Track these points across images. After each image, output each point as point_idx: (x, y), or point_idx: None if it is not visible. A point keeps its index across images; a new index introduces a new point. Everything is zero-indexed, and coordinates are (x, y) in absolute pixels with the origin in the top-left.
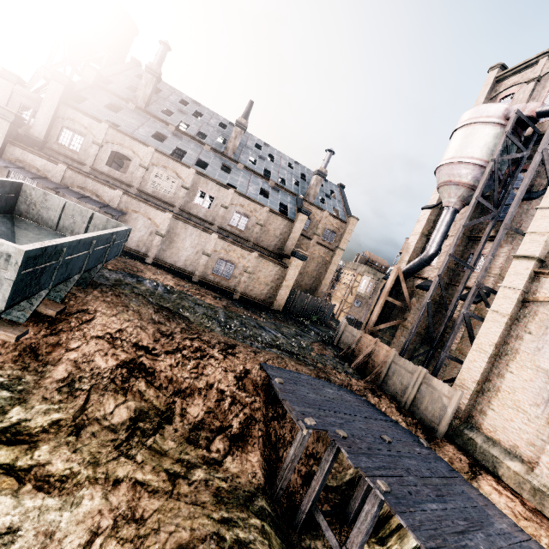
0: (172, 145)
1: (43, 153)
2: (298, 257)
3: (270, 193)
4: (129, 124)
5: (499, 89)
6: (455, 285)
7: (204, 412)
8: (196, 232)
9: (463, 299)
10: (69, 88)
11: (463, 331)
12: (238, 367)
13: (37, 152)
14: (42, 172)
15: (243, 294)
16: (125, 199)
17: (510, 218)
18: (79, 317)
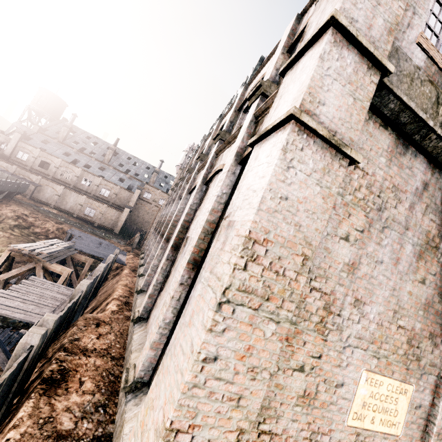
0: (73, 158)
1: (8, 161)
2: (127, 207)
3: (126, 180)
4: (52, 149)
5: None
6: None
7: (41, 231)
8: (76, 195)
9: None
10: (24, 135)
11: None
12: (60, 226)
13: (5, 161)
14: (6, 169)
15: (99, 224)
16: (43, 180)
17: None
18: (6, 204)
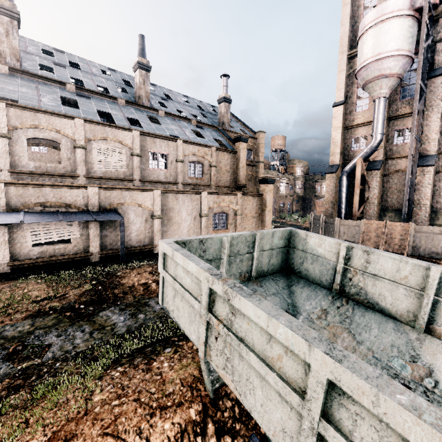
0: (91, 109)
1: None
2: (269, 183)
3: (201, 132)
4: (25, 95)
5: None
6: (395, 157)
7: None
8: (187, 197)
9: (421, 166)
10: None
11: (431, 188)
12: None
13: None
14: None
15: None
16: (103, 194)
17: None
18: None
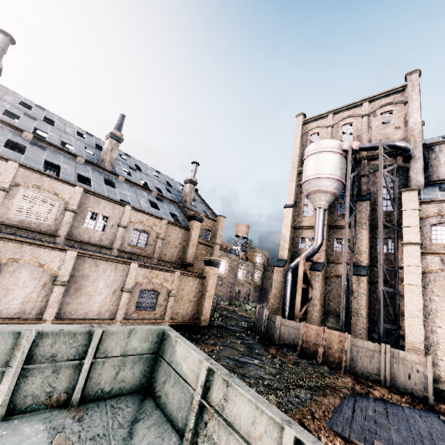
0: (38, 157)
1: None
2: (214, 266)
3: (158, 204)
4: None
5: (307, 129)
6: (335, 262)
7: None
8: (111, 266)
9: (355, 274)
10: None
11: (365, 298)
12: None
13: None
14: None
15: (171, 322)
16: None
17: (382, 216)
18: None
